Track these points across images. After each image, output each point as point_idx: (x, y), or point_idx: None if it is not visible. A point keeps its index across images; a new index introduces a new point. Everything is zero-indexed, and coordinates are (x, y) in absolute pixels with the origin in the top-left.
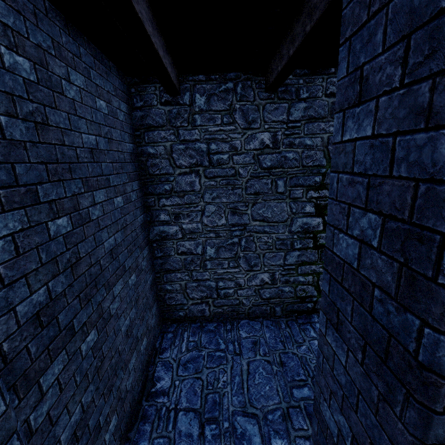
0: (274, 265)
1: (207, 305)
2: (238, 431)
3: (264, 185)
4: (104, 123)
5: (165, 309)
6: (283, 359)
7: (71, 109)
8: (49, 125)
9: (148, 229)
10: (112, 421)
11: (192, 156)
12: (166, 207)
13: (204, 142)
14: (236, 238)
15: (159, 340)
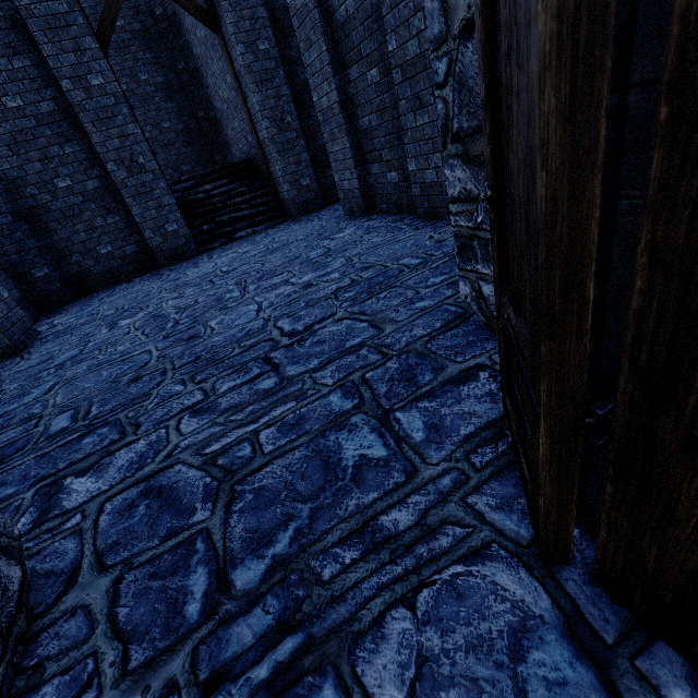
0: None
1: None
2: None
3: None
4: None
5: None
6: None
7: None
8: None
9: None
10: None
11: None
12: None
13: None
14: None
15: None
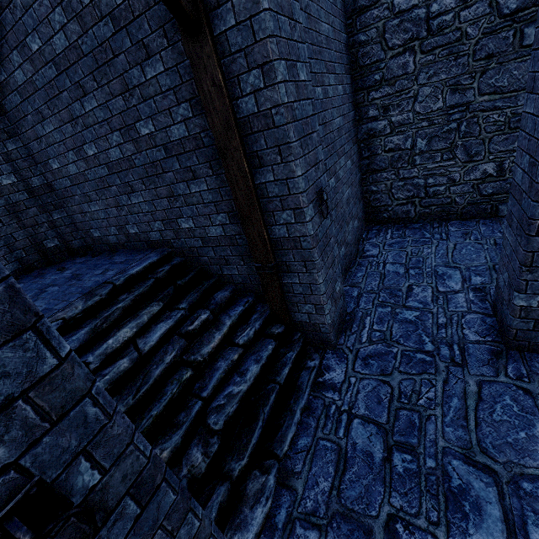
0: (503, 151)
1: (413, 206)
2: (440, 273)
3: (502, 41)
4: (331, 12)
5: (369, 211)
6: (498, 242)
7: (317, 1)
8: (311, 16)
9: (356, 129)
10: (342, 249)
11: (407, 29)
12: (375, 101)
13: (422, 7)
14: (454, 123)
15: (365, 234)
